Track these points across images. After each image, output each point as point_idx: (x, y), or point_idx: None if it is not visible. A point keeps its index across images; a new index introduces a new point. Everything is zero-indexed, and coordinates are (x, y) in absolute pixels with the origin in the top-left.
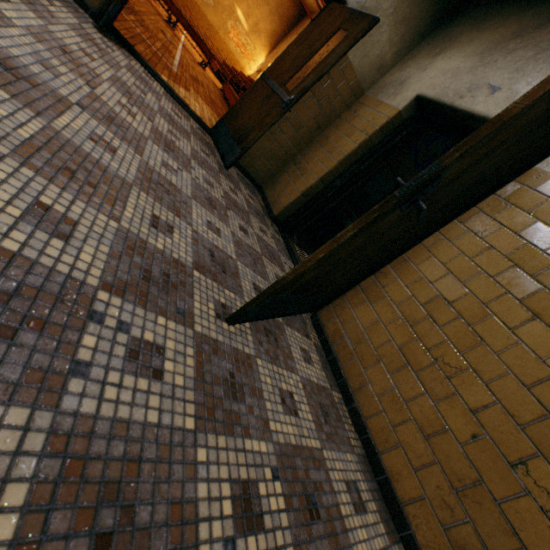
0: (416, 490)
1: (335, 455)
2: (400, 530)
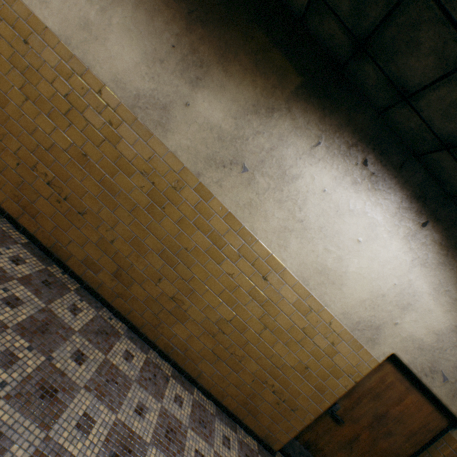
0: (4, 197)
1: None
2: (3, 215)
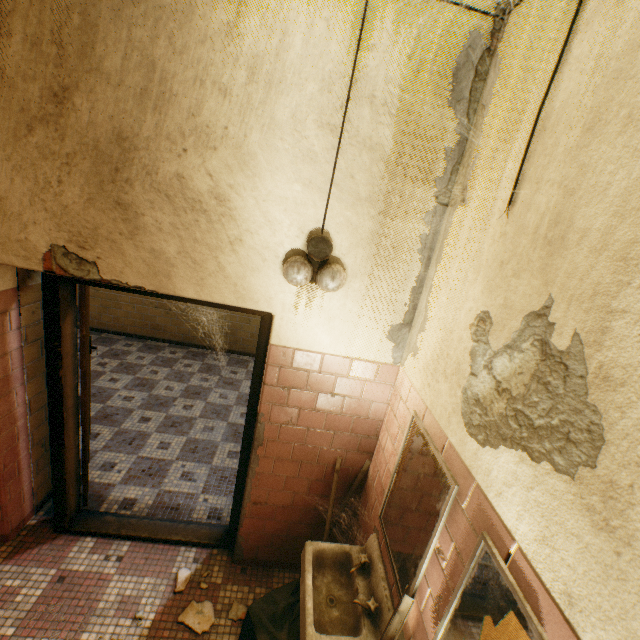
0: (141, 329)
1: (117, 345)
2: (147, 339)
